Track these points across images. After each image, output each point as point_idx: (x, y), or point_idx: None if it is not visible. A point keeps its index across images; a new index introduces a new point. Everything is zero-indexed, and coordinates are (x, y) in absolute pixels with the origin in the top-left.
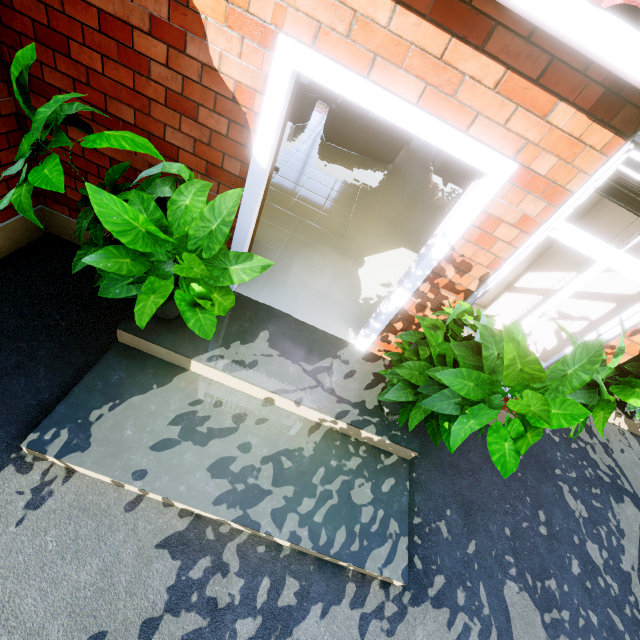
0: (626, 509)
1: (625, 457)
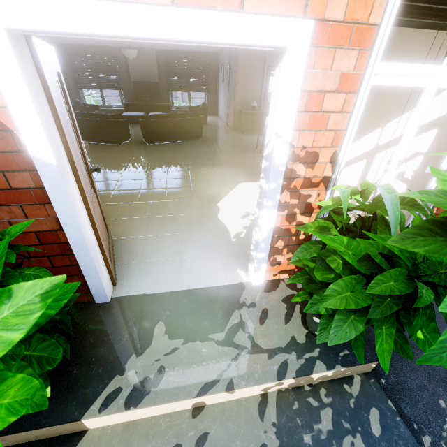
0: None
1: None
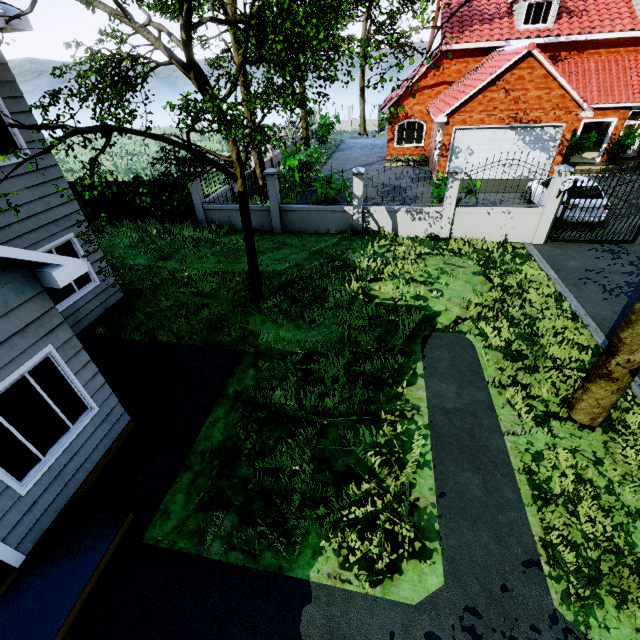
0: None
1: None
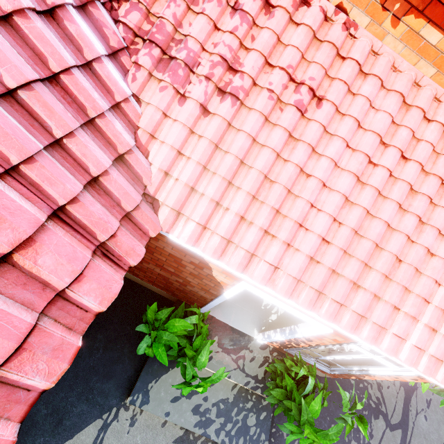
0: (378, 423)
1: (388, 391)
